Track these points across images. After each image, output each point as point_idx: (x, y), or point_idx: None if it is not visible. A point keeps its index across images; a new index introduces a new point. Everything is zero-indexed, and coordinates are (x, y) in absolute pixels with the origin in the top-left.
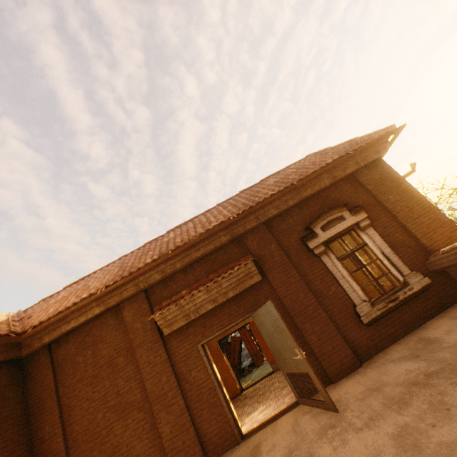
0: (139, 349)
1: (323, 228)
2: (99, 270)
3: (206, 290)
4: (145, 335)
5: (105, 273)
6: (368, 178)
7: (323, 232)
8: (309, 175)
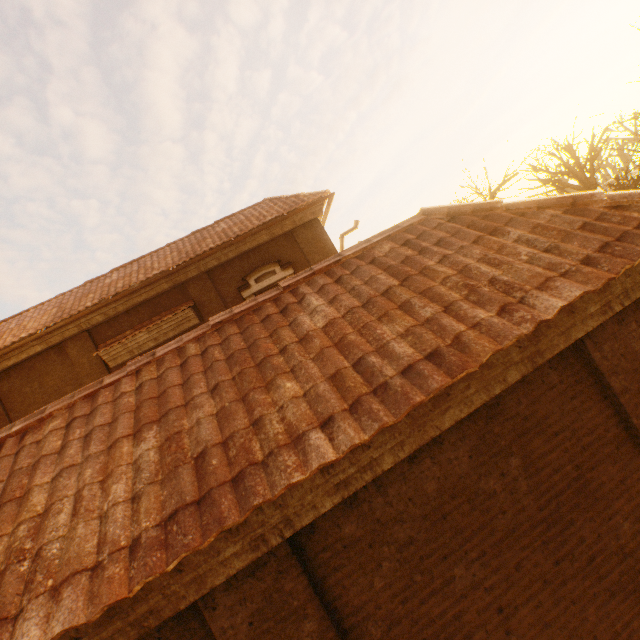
0: (87, 379)
1: (257, 280)
2: (33, 308)
3: (147, 331)
4: (92, 368)
5: (42, 313)
6: (303, 237)
7: (257, 284)
8: (248, 231)
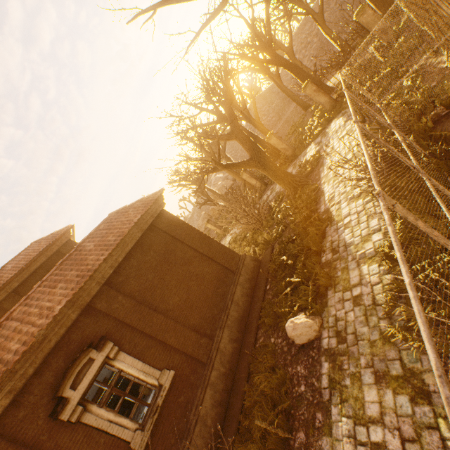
0: None
1: None
2: None
3: None
4: None
5: None
6: (66, 250)
7: None
8: (32, 259)
